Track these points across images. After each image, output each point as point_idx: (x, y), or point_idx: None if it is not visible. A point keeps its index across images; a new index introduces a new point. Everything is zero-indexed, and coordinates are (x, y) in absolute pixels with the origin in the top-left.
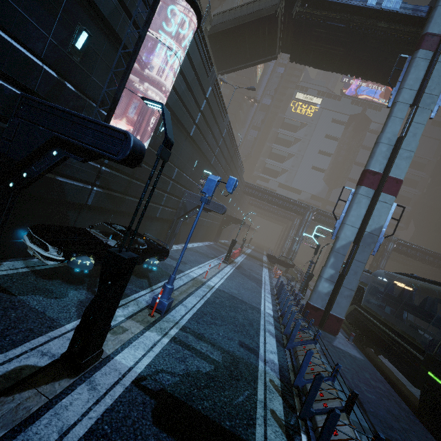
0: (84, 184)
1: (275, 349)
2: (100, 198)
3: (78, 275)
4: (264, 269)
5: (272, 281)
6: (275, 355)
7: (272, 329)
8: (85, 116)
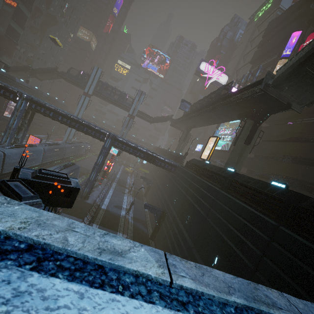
0: (0, 121)
1: None
2: (3, 123)
3: (1, 136)
4: None
5: None
6: None
7: None
8: (3, 117)
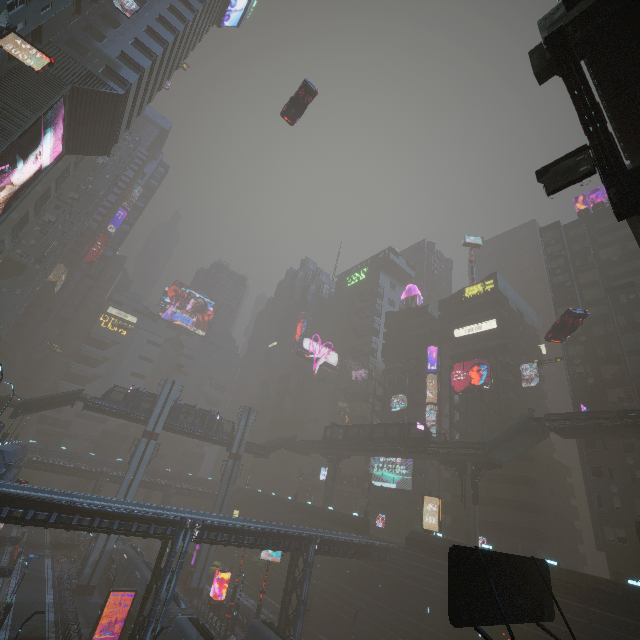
0: None
1: (54, 616)
2: None
3: None
4: (47, 561)
5: (55, 573)
6: (54, 618)
7: (53, 609)
8: None
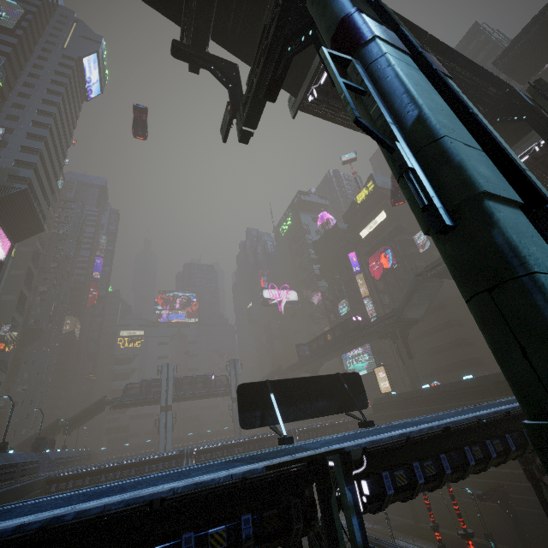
0: None
1: None
2: None
3: None
4: None
5: None
6: None
7: None
8: None
